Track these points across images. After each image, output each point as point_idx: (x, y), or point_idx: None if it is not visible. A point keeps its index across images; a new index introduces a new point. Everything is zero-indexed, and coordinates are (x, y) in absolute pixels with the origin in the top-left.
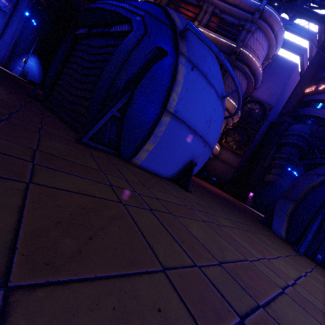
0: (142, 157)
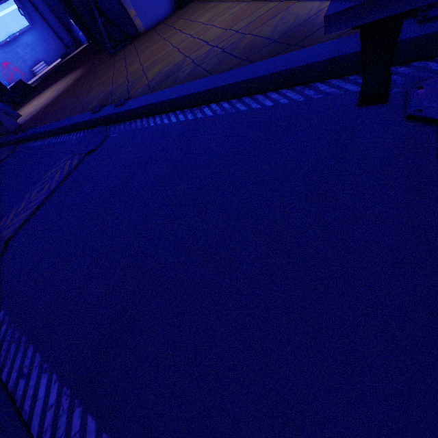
0: (140, 24)
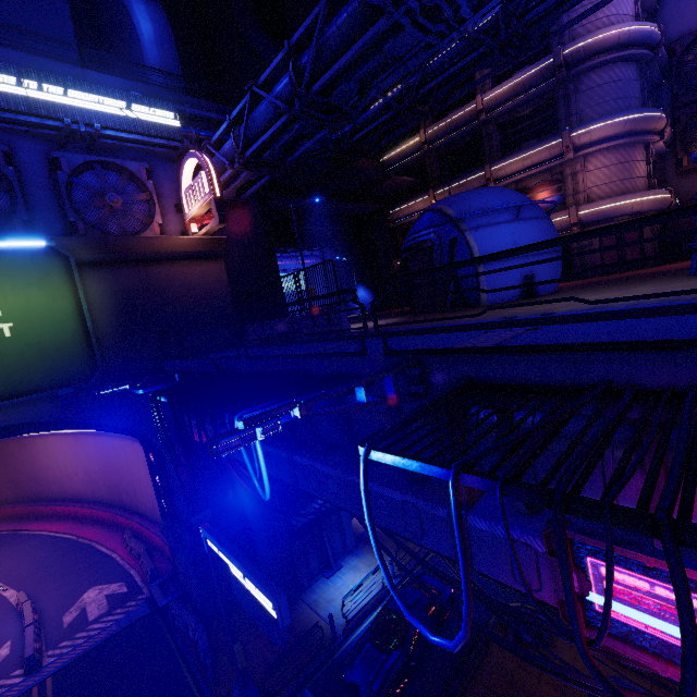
0: (485, 299)
